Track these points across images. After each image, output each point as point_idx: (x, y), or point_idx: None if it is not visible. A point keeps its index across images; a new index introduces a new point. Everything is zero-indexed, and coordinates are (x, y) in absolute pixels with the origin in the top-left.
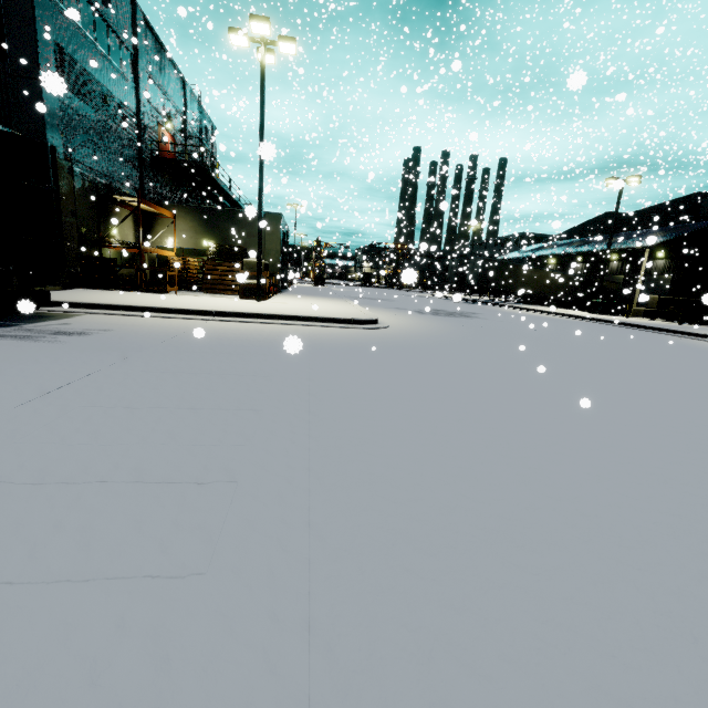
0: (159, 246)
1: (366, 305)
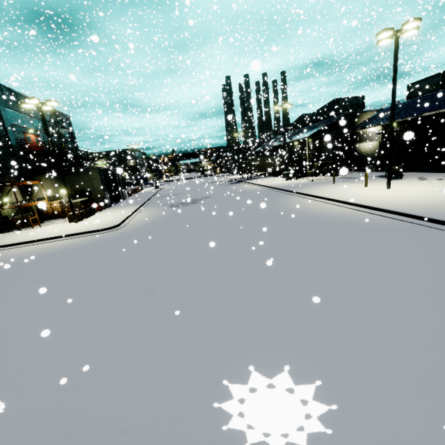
0: (38, 198)
1: (150, 206)
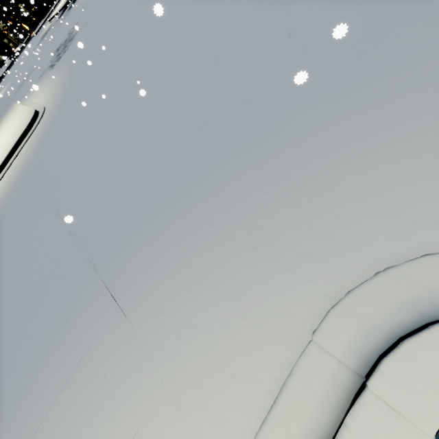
0: None
1: (27, 95)
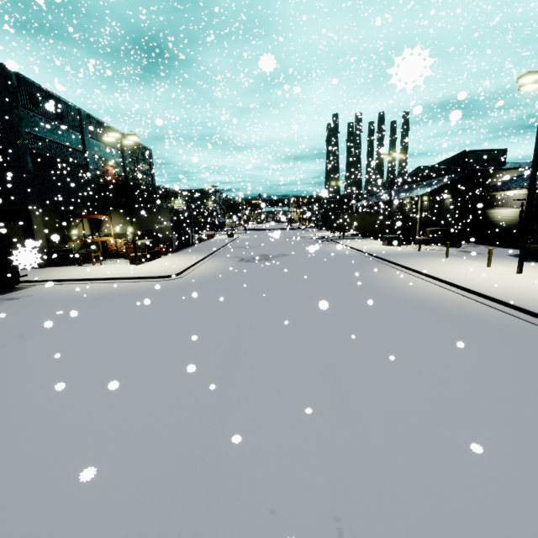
0: (106, 233)
1: (218, 257)
